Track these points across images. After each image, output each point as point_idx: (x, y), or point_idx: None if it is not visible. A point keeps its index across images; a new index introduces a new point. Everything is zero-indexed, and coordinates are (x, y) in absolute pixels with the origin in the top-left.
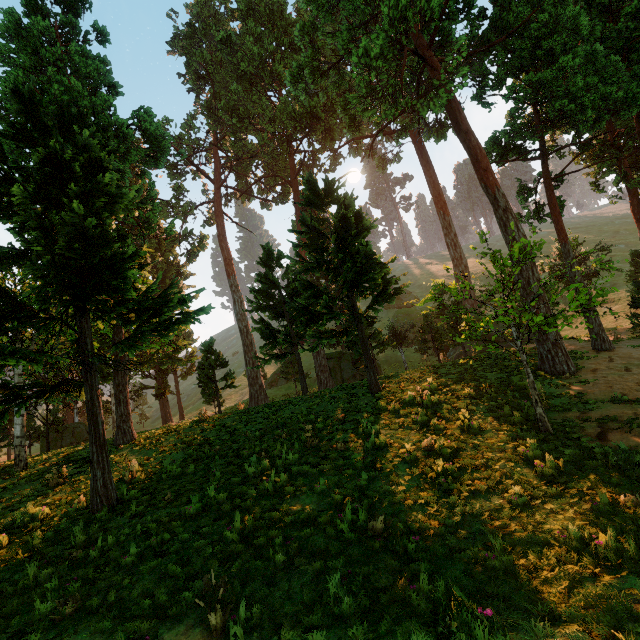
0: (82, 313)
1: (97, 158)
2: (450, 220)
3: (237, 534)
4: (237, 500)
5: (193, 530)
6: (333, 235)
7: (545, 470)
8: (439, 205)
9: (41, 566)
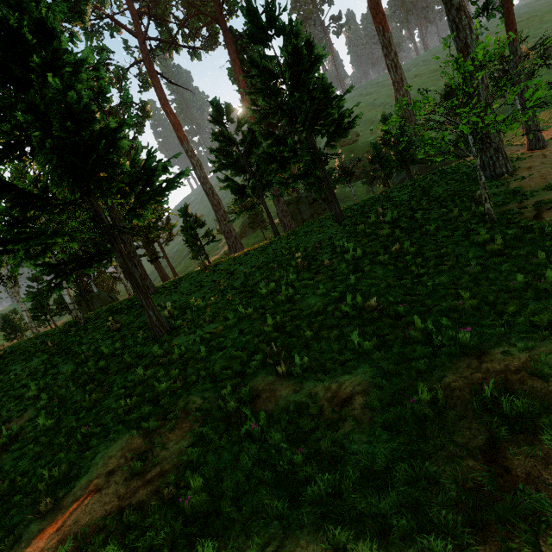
0: (88, 193)
1: (40, 19)
2: (390, 36)
3: (271, 328)
4: (261, 310)
5: (237, 332)
6: (287, 73)
7: (494, 247)
8: (378, 19)
9: (144, 369)
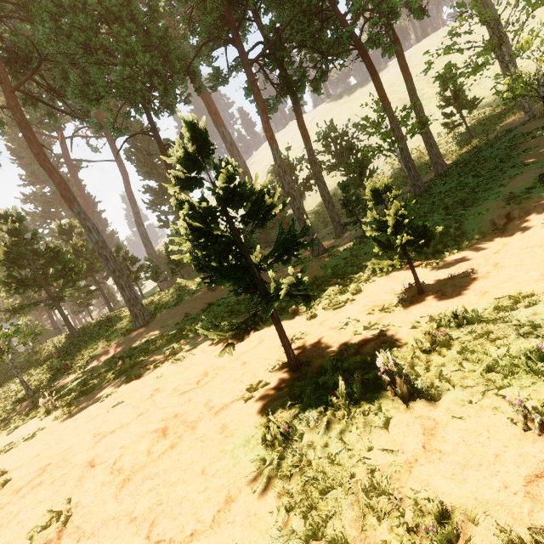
0: None
1: None
2: (224, 130)
3: None
4: None
5: None
6: None
7: None
8: (211, 117)
9: None
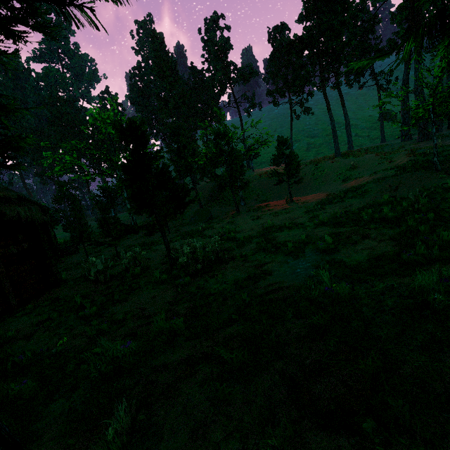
0: None
1: None
2: None
3: None
4: None
5: None
6: None
7: None
8: None
9: None
